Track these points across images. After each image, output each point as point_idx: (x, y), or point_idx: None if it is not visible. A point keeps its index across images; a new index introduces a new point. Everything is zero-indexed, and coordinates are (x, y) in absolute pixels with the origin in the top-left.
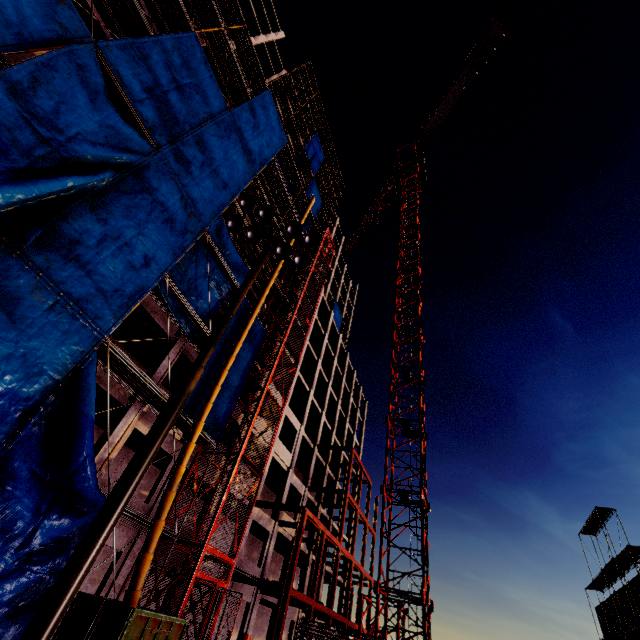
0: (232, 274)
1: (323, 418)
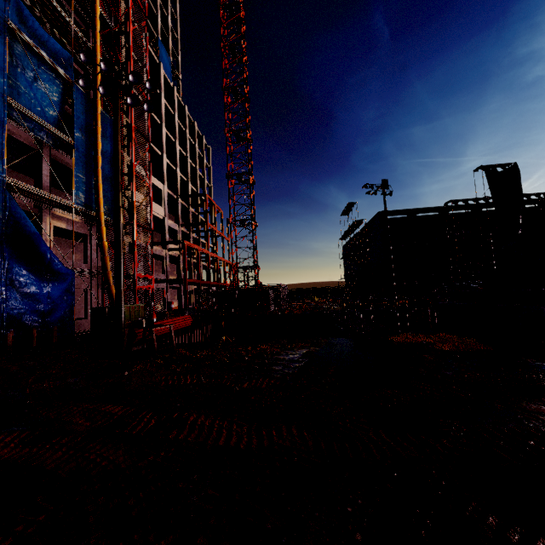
0: (58, 67)
1: (178, 174)
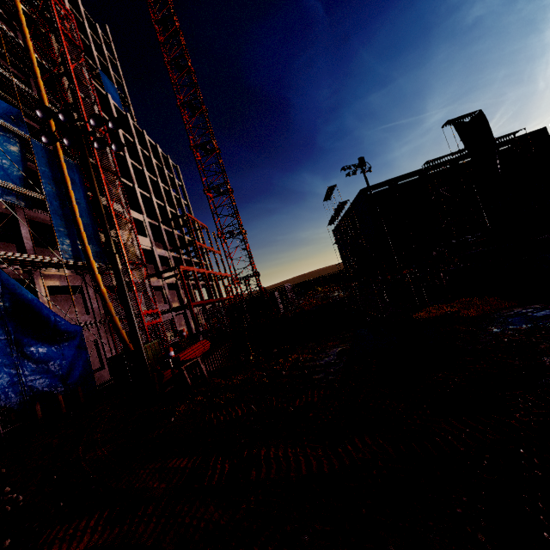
0: (10, 126)
1: (154, 201)
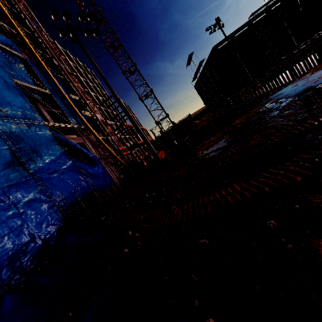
0: (13, 51)
1: (91, 93)
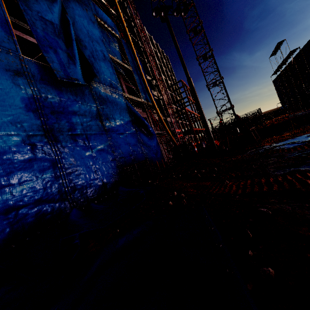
0: (114, 32)
1: (162, 76)
